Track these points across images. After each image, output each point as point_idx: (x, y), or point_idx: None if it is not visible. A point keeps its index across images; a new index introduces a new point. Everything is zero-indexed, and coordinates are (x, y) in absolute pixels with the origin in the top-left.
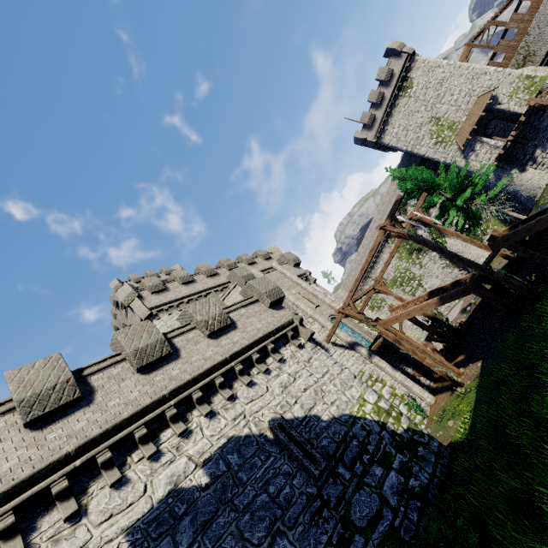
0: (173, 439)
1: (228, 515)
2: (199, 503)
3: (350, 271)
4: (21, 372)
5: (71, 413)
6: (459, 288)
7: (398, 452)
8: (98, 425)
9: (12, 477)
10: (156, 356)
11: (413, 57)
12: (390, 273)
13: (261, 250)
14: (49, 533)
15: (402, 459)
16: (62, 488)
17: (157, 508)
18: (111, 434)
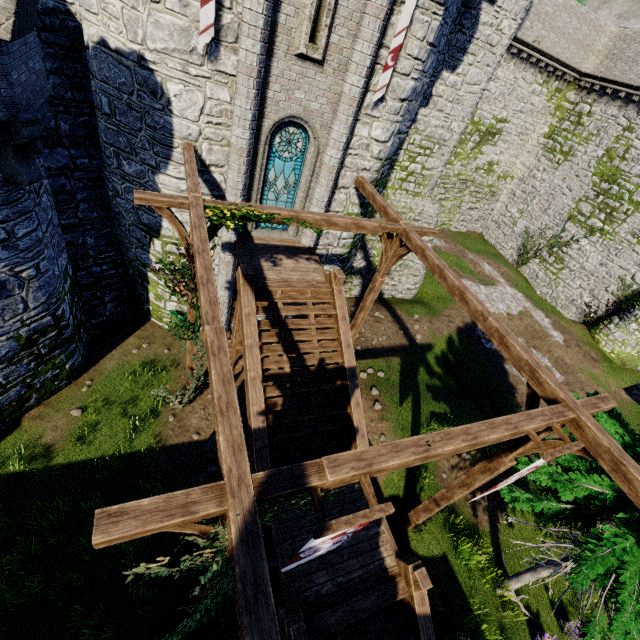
0: None
1: None
2: None
3: None
4: None
5: None
6: None
7: None
8: None
9: None
10: None
11: None
12: (639, 165)
13: None
14: None
15: None
16: None
17: None
18: None
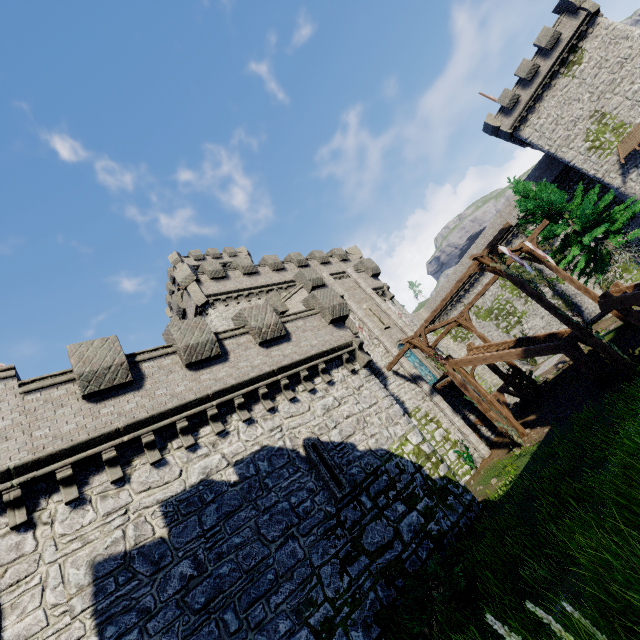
0: (211, 436)
1: (249, 511)
2: (225, 495)
3: (440, 291)
4: (82, 347)
5: (123, 394)
6: (550, 343)
7: (426, 496)
8: (146, 409)
9: (71, 438)
10: (205, 355)
11: (595, 19)
12: (486, 302)
13: (339, 249)
14: (98, 490)
15: (429, 503)
16: (111, 457)
17: (189, 491)
18: (156, 420)
